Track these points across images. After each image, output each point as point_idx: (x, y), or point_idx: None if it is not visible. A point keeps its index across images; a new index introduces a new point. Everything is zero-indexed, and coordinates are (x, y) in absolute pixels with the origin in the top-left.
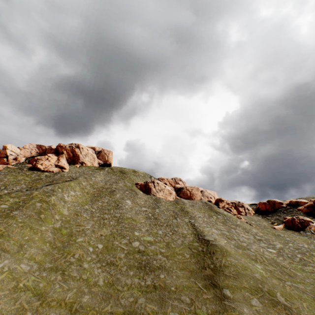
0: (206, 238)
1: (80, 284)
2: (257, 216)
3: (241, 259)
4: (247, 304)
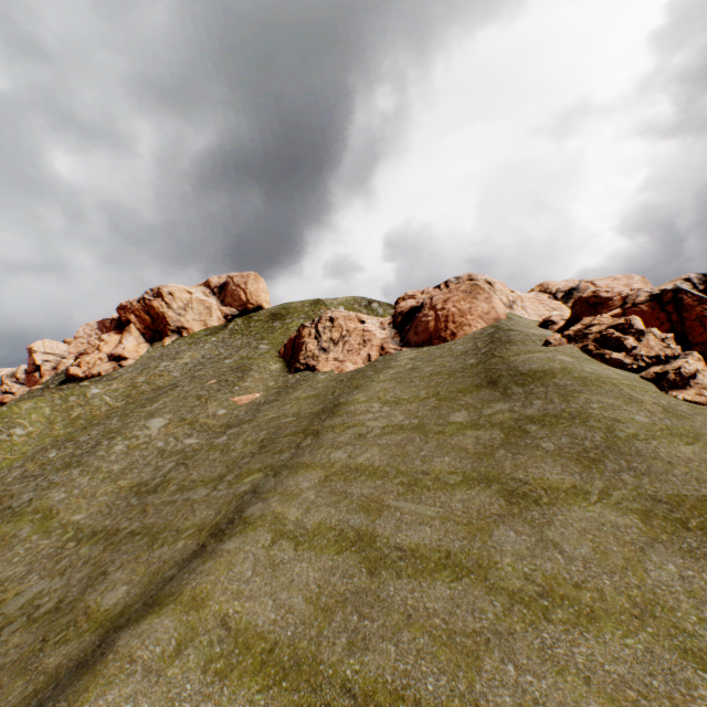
0: None
1: None
2: None
3: None
4: None
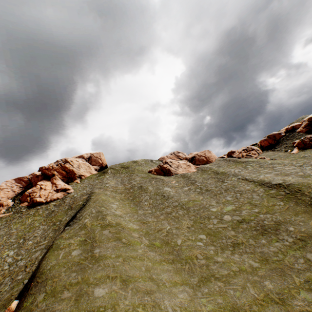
0: (275, 183)
1: (243, 276)
2: (266, 152)
3: None
4: None
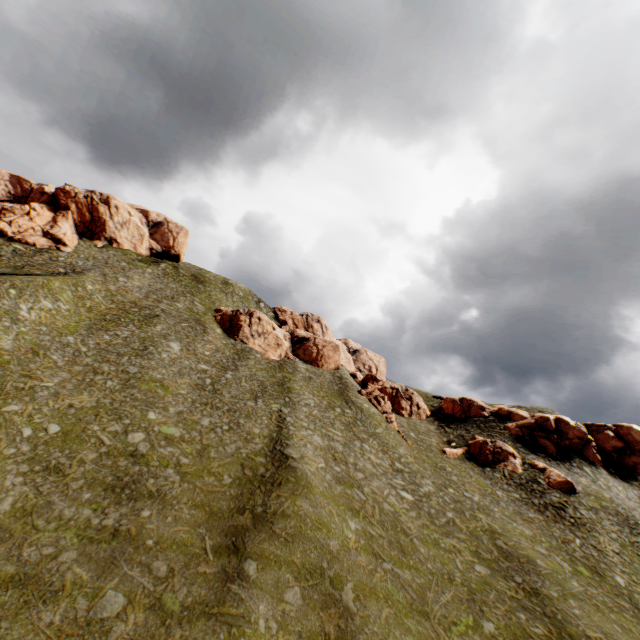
0: (288, 453)
1: None
2: (430, 422)
3: (327, 505)
4: (274, 596)
